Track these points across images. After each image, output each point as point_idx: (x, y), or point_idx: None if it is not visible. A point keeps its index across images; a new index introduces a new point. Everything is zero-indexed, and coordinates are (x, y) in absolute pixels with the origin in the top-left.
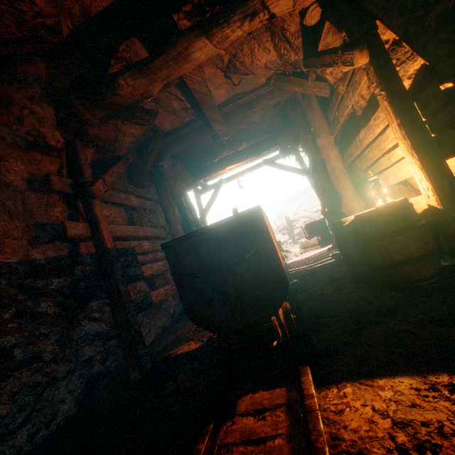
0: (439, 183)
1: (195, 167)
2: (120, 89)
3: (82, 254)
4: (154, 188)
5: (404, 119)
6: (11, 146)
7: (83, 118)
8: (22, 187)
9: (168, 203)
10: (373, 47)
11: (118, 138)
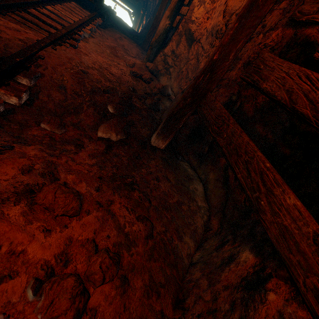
0: None
1: None
2: None
3: None
4: None
5: (139, 25)
6: None
7: None
8: None
9: None
10: (144, 13)
11: None
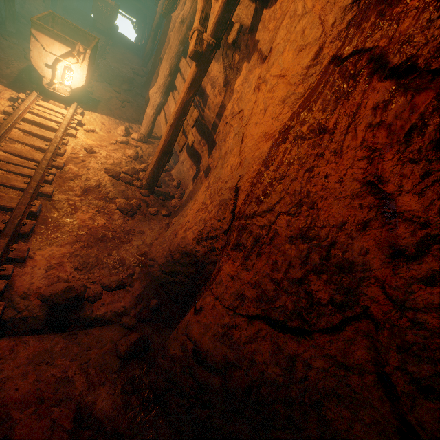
0: None
1: None
2: None
3: None
4: None
5: (142, 37)
6: None
7: None
8: None
9: None
10: (145, 26)
11: None
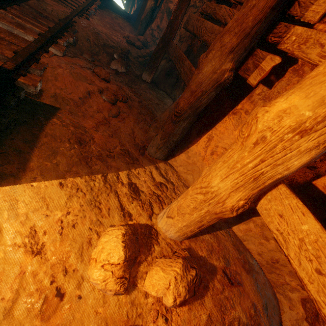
0: None
1: None
2: None
3: None
4: None
5: (131, 8)
6: None
7: None
8: None
9: None
10: None
11: None
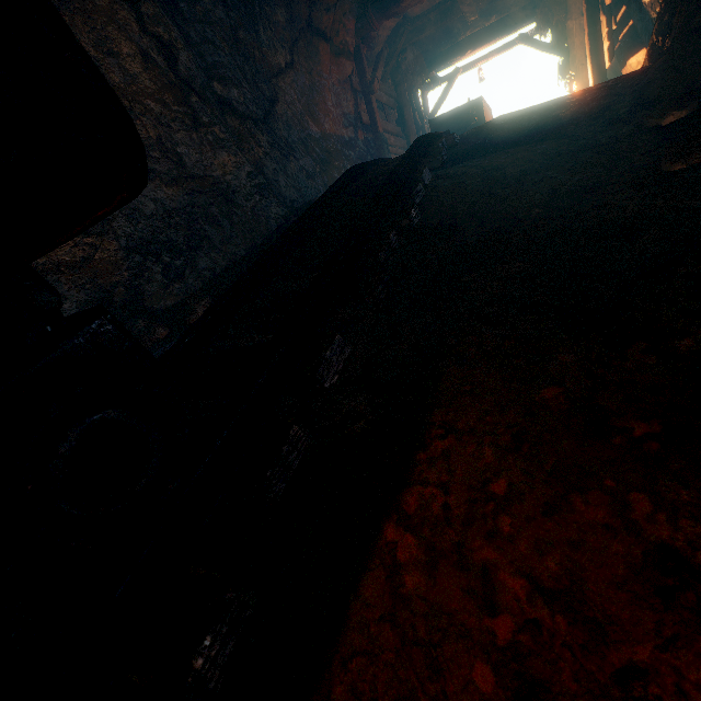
0: (597, 80)
1: (432, 54)
2: (403, 4)
3: (359, 140)
4: (390, 84)
5: (590, 30)
6: (332, 55)
7: (373, 28)
8: (336, 86)
9: (406, 102)
10: None
11: (378, 34)
